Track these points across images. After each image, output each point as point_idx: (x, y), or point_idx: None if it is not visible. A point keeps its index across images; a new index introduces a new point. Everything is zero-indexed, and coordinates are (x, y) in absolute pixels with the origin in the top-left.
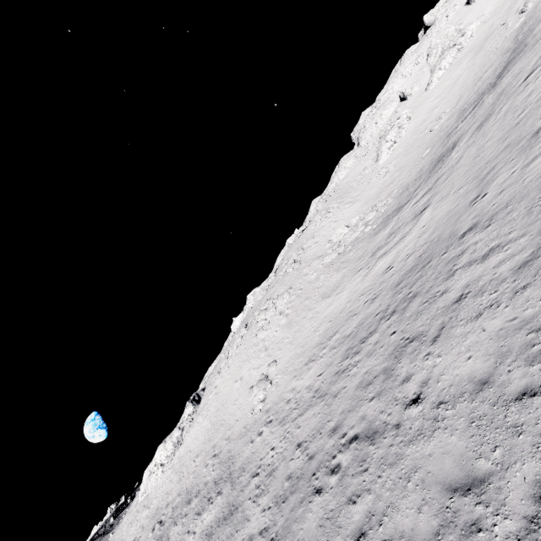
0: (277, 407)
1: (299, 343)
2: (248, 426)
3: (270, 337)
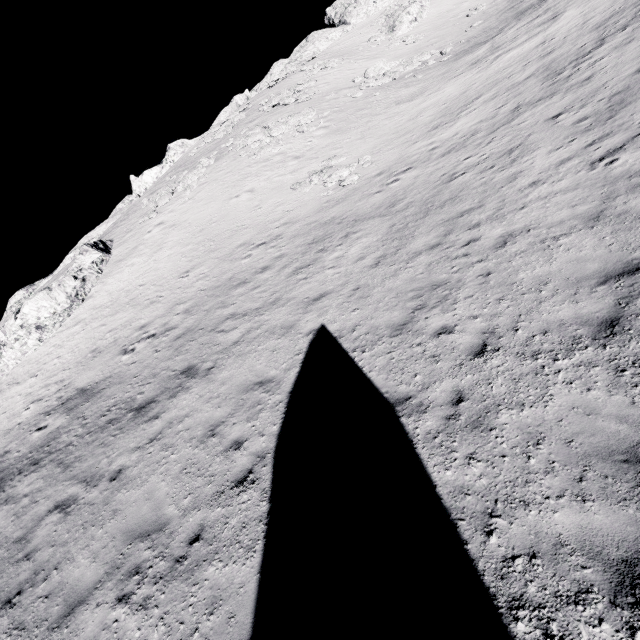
0: (407, 161)
1: (385, 133)
2: (337, 198)
3: (300, 148)
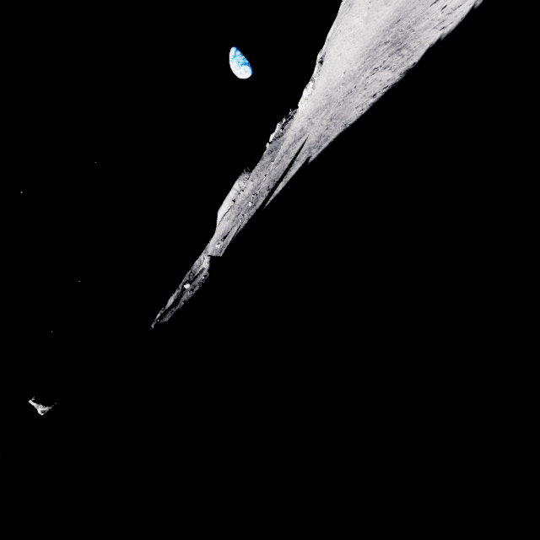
0: (347, 77)
1: (364, 40)
2: (338, 84)
3: (357, 27)
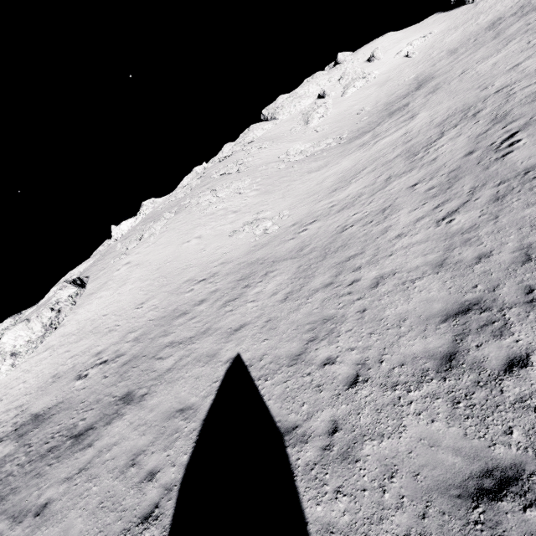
0: (314, 215)
1: (299, 194)
2: (262, 243)
3: (238, 204)
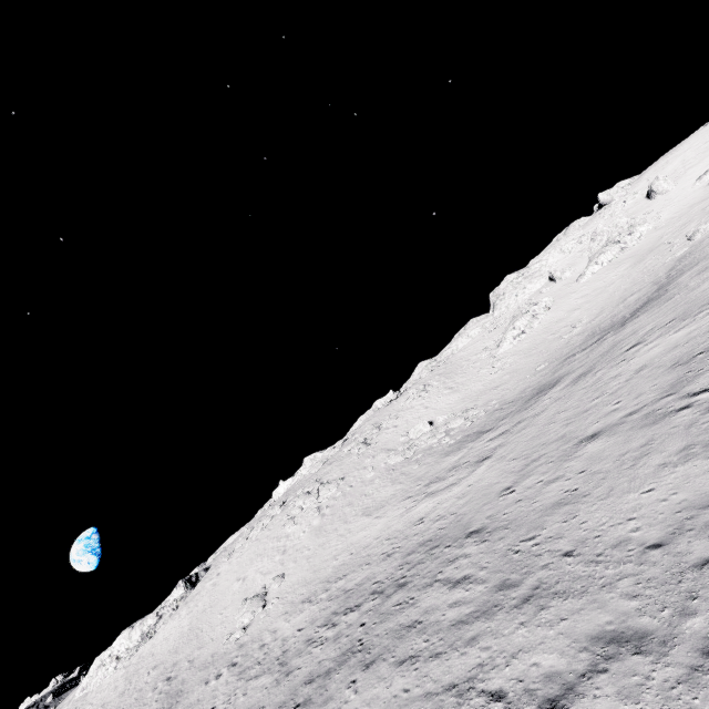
0: (251, 646)
1: (314, 565)
2: (216, 656)
3: (295, 537)
